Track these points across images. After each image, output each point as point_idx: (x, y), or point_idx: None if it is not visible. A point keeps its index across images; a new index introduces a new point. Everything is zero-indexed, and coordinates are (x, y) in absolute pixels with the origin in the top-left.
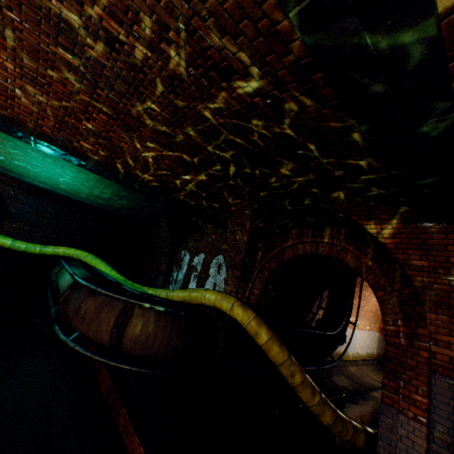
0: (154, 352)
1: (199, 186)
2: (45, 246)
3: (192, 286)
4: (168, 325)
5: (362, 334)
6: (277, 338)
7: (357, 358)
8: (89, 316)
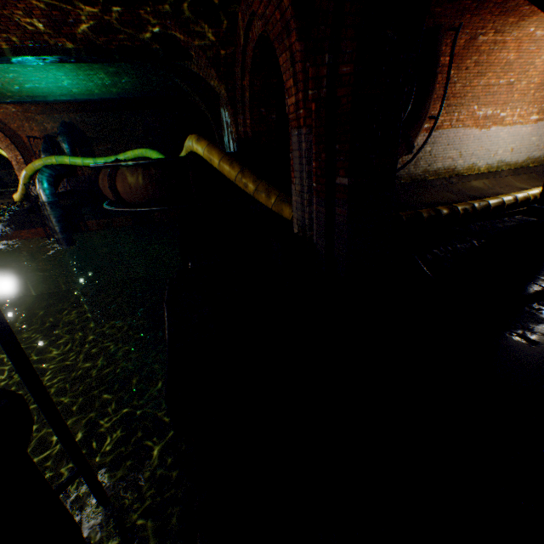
0: (143, 198)
1: (95, 21)
2: (117, 156)
3: (231, 145)
4: (140, 176)
5: (517, 132)
6: (229, 159)
7: (501, 169)
8: (102, 187)
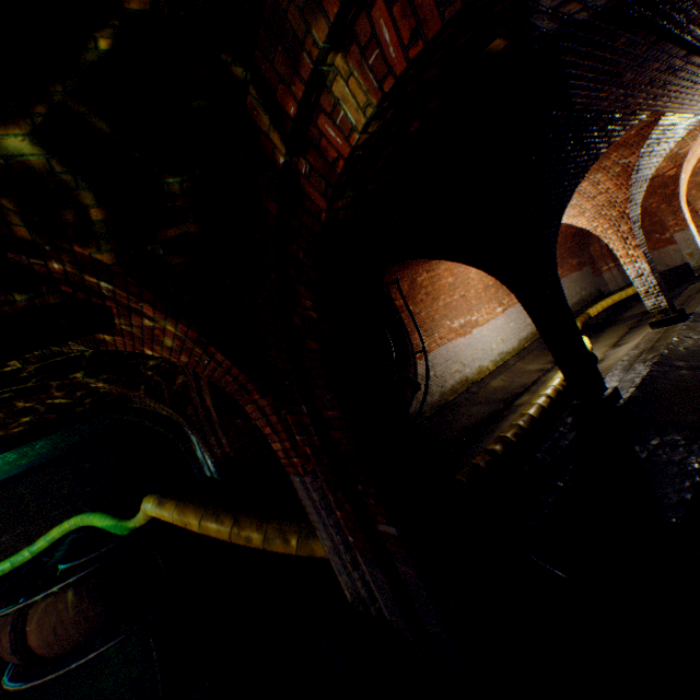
0: (81, 636)
1: None
2: (33, 544)
3: (209, 461)
4: (72, 600)
5: (495, 325)
6: (213, 511)
7: (506, 359)
8: None
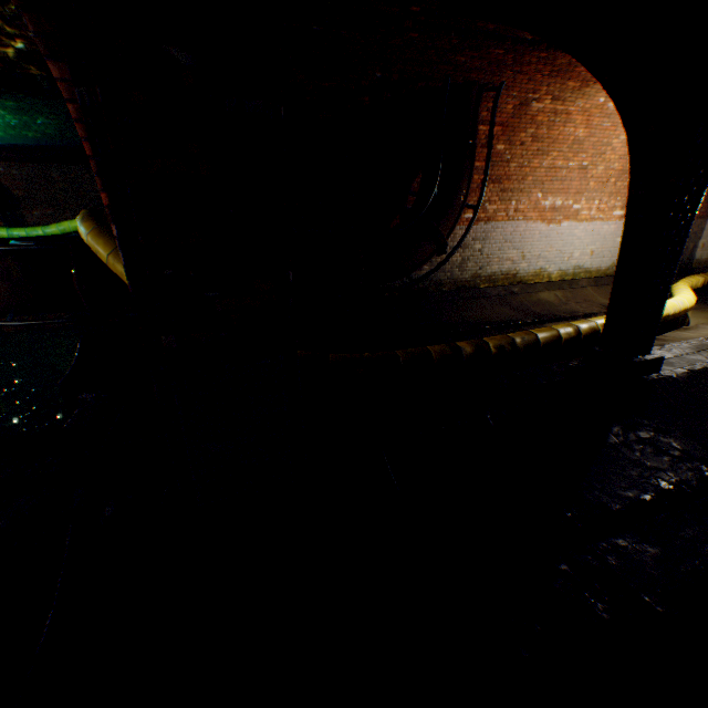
0: None
1: None
2: (47, 227)
3: None
4: None
5: (597, 230)
6: None
7: (580, 277)
8: None
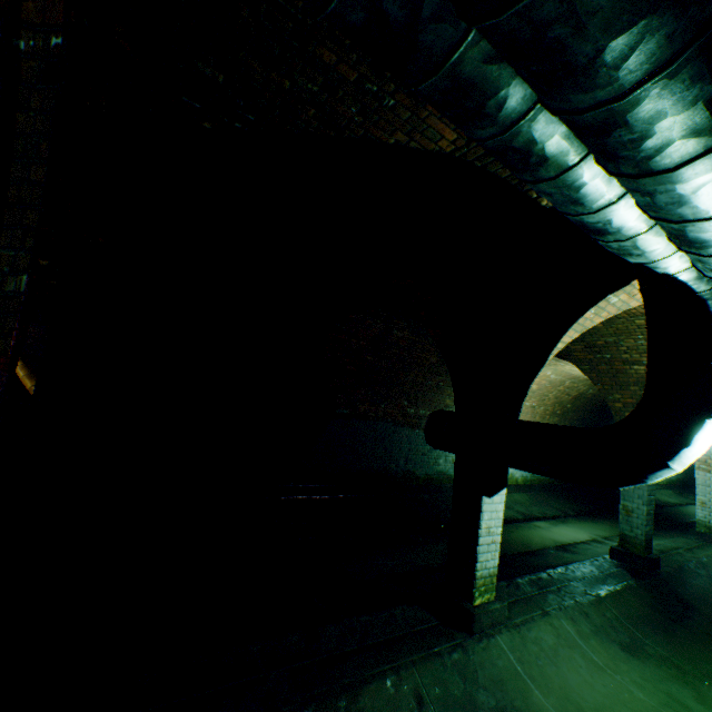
0: None
1: None
2: None
3: None
4: None
5: None
6: (34, 376)
7: None
8: None
